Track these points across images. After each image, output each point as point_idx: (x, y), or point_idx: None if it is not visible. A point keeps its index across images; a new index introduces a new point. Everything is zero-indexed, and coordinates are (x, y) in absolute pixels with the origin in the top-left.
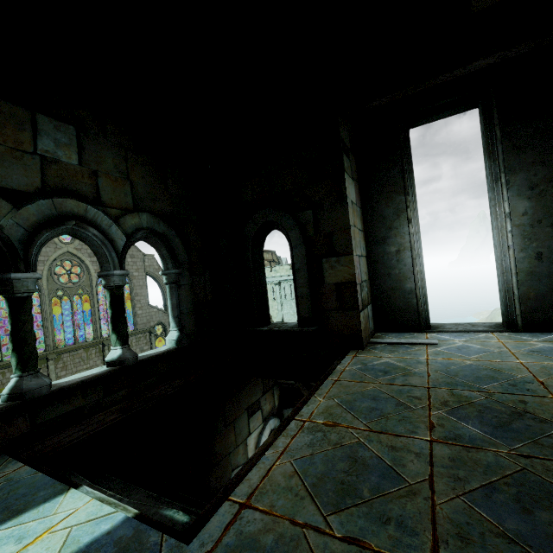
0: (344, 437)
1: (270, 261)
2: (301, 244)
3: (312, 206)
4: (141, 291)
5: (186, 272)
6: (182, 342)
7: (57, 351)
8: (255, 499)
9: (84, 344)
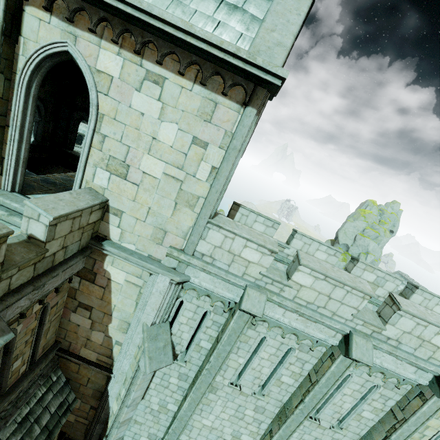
0: (72, 178)
1: None
2: None
3: None
4: None
5: (43, 120)
6: (35, 143)
7: None
8: (51, 176)
9: None
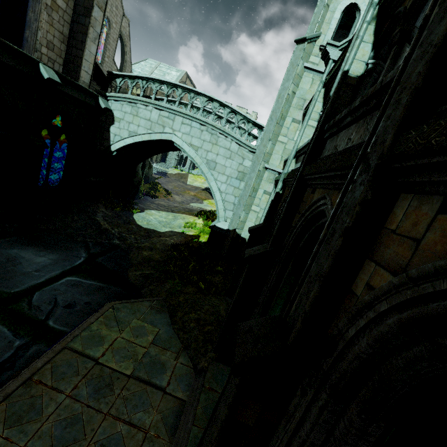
0: None
1: None
2: None
3: None
4: (112, 43)
5: None
6: None
7: None
8: None
9: None
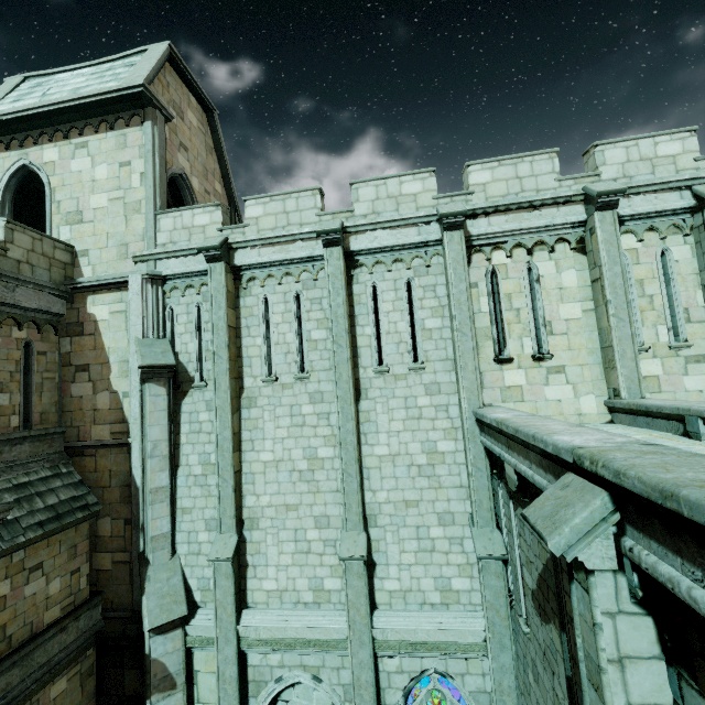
0: None
1: None
2: None
3: None
4: None
5: None
6: None
7: None
8: None
9: None
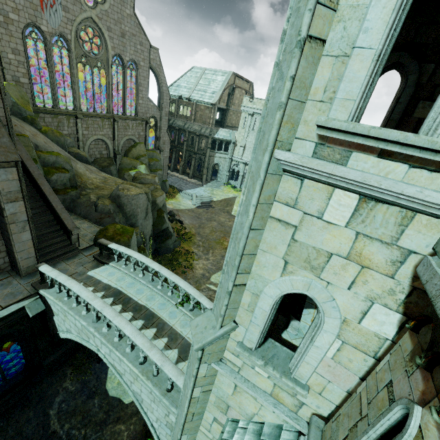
0: None
1: (246, 91)
2: (413, 86)
3: (437, 62)
4: (144, 82)
5: None
6: None
7: (83, 113)
8: None
9: (101, 114)
